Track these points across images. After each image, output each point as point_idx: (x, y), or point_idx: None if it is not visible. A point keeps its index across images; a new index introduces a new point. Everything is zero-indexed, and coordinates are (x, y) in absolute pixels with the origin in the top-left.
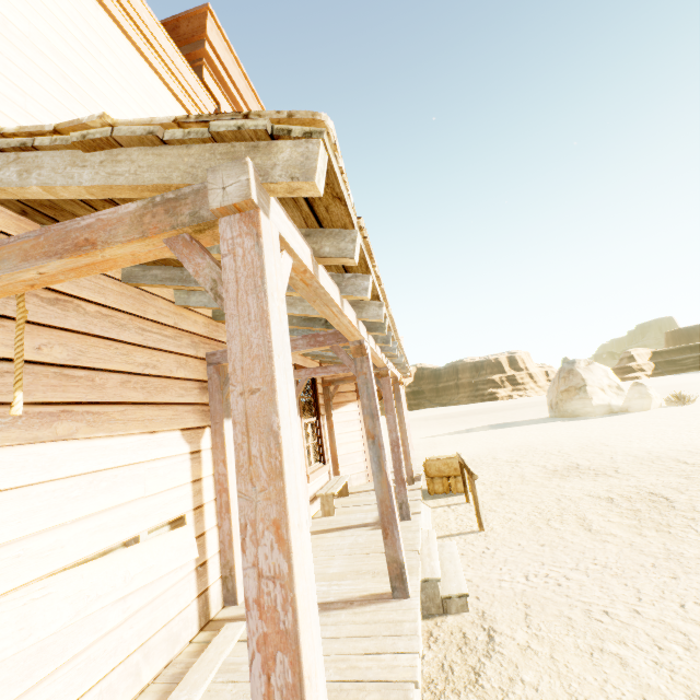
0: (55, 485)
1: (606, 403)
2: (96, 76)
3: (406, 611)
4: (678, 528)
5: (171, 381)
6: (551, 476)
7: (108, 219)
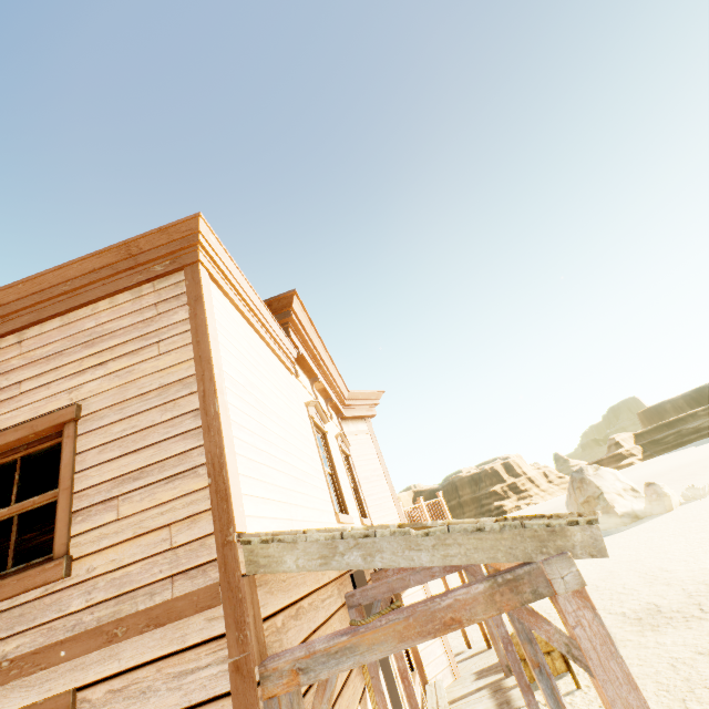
0: None
1: (629, 508)
2: (261, 383)
3: None
4: None
5: None
6: (641, 628)
7: (464, 598)
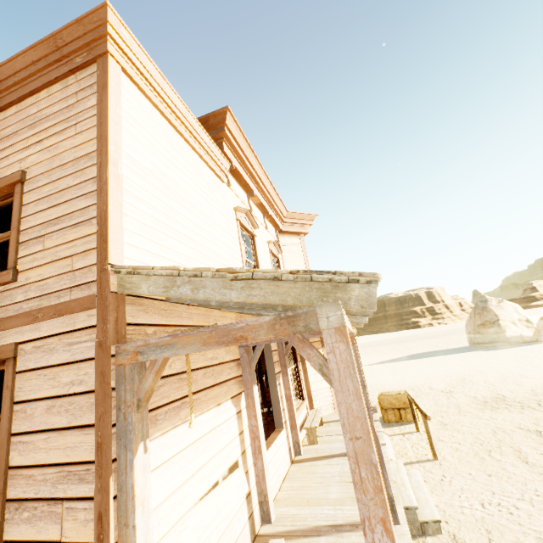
0: (183, 453)
1: (518, 334)
2: (178, 177)
3: (400, 536)
4: None
5: (224, 365)
6: (483, 407)
7: (253, 324)
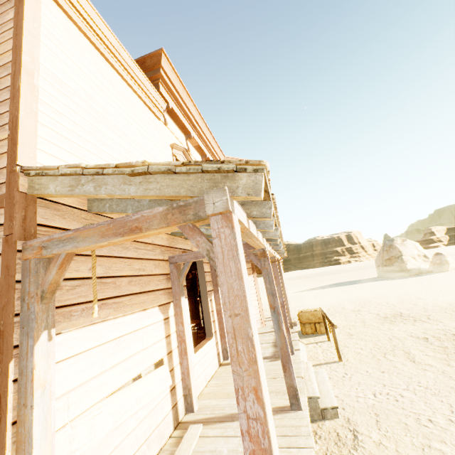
0: (101, 347)
1: (417, 267)
2: (108, 104)
3: (301, 419)
4: None
5: (152, 277)
6: (383, 321)
7: (148, 215)
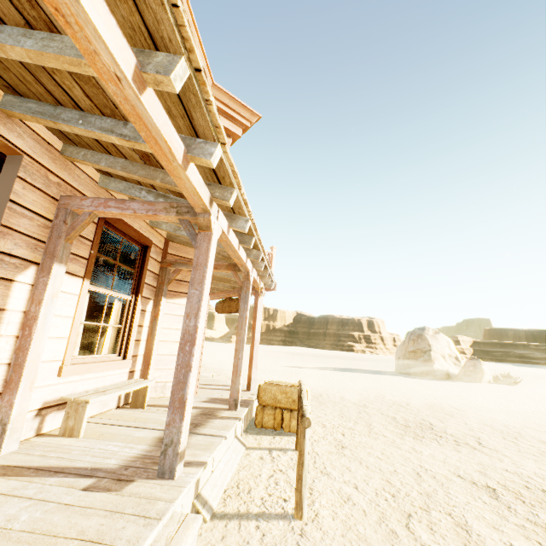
0: None
1: (445, 369)
2: None
3: None
4: None
5: None
6: (403, 432)
7: None
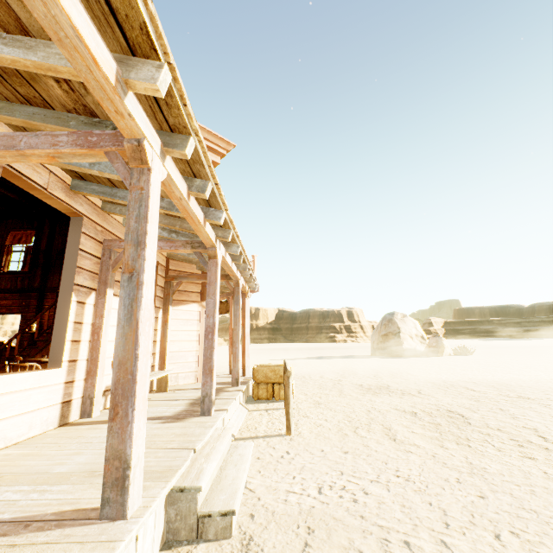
0: None
1: (413, 347)
2: None
3: (99, 546)
4: (477, 442)
5: None
6: (366, 392)
7: None
